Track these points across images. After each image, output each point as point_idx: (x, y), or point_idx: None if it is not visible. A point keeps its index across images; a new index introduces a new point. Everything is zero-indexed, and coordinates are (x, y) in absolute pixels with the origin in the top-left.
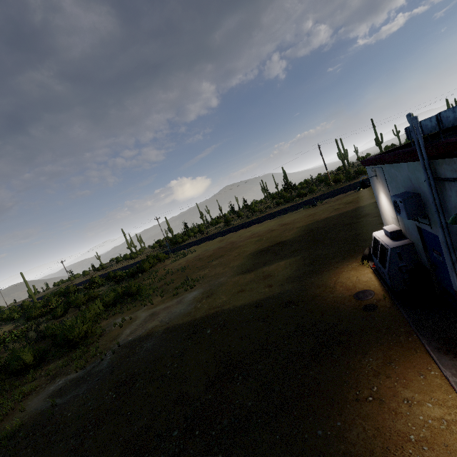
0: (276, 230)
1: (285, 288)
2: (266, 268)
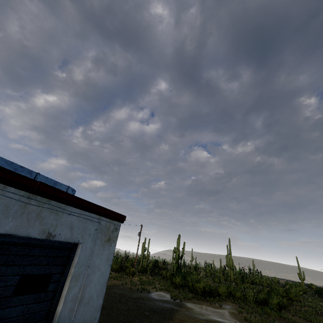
0: None
1: None
2: None
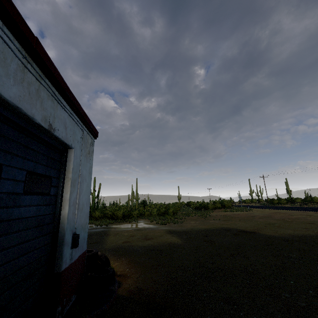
0: (310, 224)
1: (107, 246)
2: (167, 236)
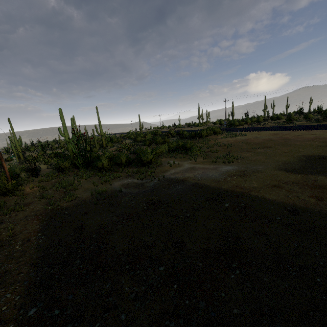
0: None
1: None
2: (321, 178)
